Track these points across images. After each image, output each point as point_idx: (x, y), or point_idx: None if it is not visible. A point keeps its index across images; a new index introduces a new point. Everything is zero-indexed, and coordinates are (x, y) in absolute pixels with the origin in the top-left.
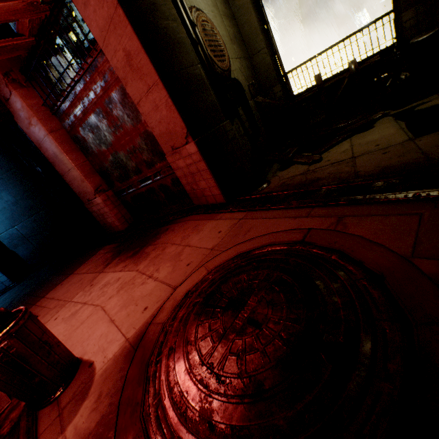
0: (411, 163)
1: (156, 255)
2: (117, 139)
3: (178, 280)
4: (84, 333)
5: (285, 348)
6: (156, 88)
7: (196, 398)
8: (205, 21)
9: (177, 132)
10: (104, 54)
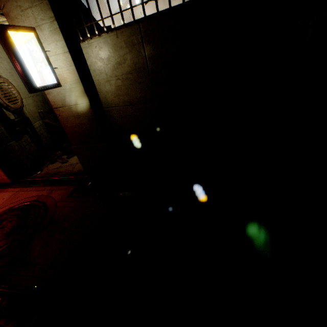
0: None
1: None
2: None
3: None
4: None
5: (10, 230)
6: None
7: None
8: (2, 82)
9: None
10: None
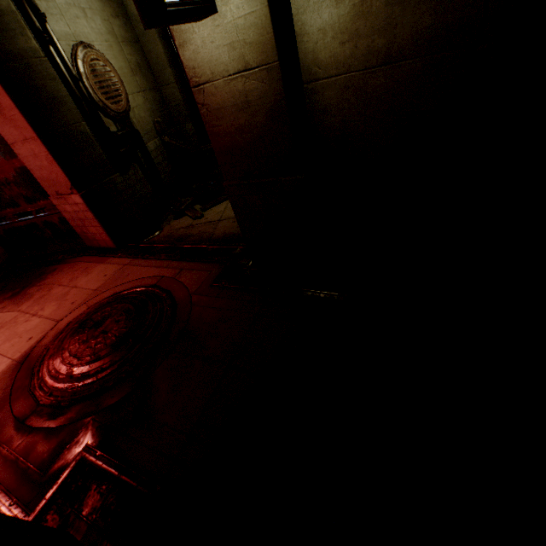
0: (237, 234)
1: (41, 296)
2: None
3: (62, 315)
4: None
5: (116, 340)
6: (35, 142)
7: (65, 370)
8: (95, 59)
9: (61, 182)
10: None
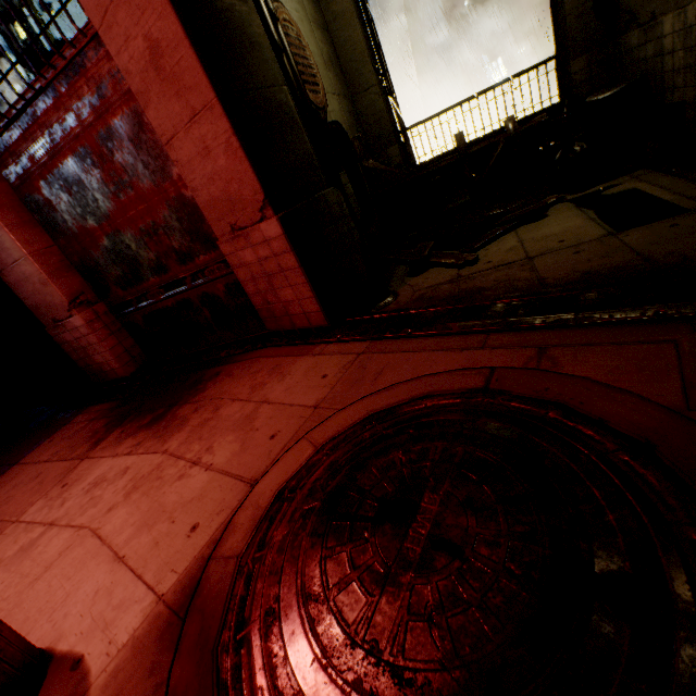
0: (625, 267)
1: (201, 421)
2: (121, 208)
3: (256, 467)
4: (53, 589)
5: (526, 595)
6: (209, 116)
7: None
8: (288, 22)
9: (244, 198)
10: (101, 44)
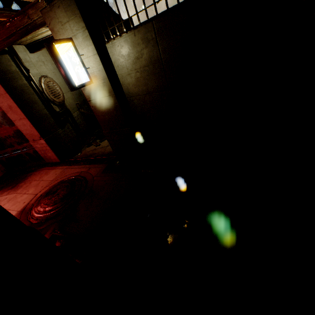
0: None
1: (26, 186)
2: None
3: (38, 192)
4: None
5: (63, 196)
6: (25, 120)
7: (42, 210)
8: (49, 82)
9: (35, 135)
10: None
